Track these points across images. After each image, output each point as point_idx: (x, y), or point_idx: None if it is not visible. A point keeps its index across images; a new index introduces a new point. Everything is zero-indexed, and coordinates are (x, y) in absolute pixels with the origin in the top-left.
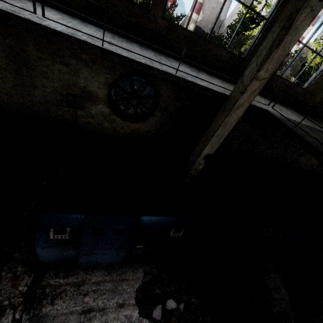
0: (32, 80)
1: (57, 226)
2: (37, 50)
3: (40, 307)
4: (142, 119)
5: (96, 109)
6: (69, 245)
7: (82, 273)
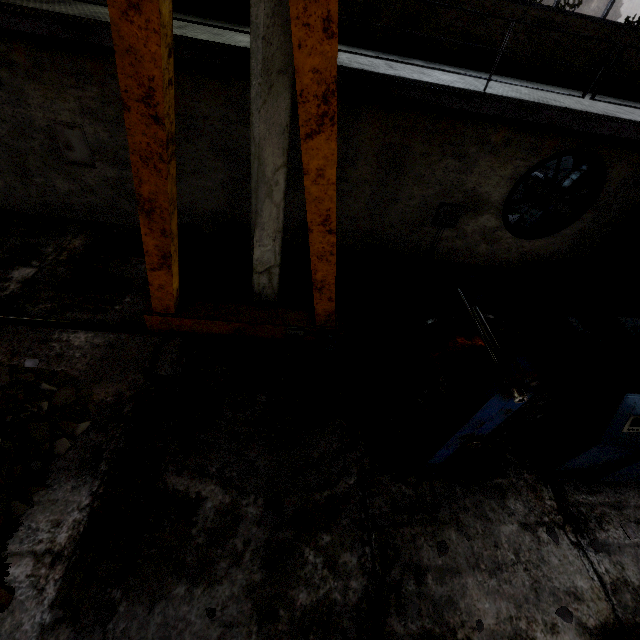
0: (396, 191)
1: (637, 414)
2: (425, 142)
3: (591, 531)
4: (551, 231)
5: (475, 223)
6: (637, 442)
7: (609, 491)
